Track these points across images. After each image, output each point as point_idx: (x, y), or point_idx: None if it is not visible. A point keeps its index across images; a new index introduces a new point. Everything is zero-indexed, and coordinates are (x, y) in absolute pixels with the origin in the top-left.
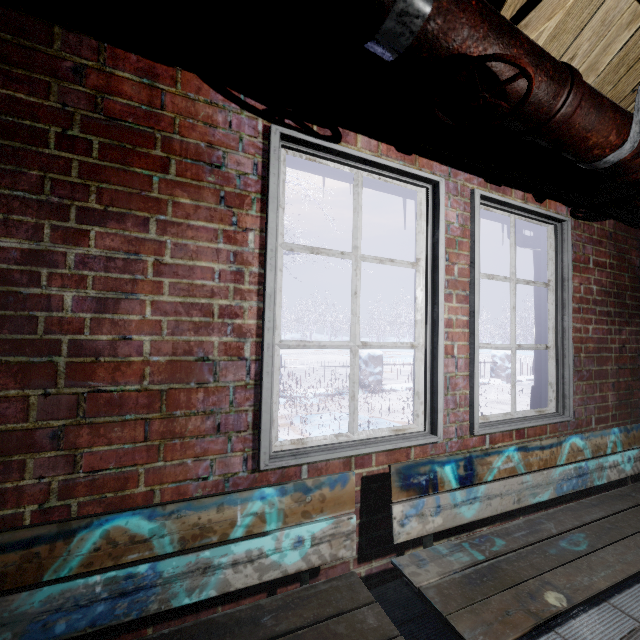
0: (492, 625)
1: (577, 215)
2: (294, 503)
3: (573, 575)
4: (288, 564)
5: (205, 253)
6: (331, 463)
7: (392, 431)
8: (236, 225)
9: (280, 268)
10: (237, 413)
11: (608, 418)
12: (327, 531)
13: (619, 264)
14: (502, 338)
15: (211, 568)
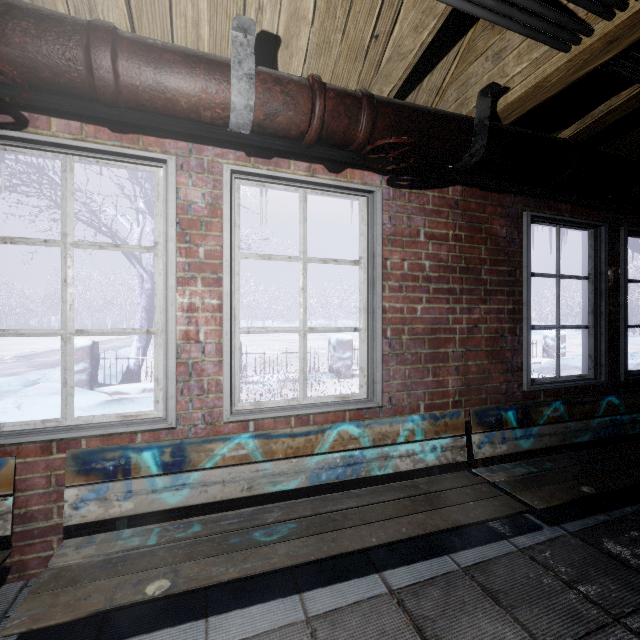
0: (54, 608)
1: (399, 184)
2: None
3: (215, 565)
4: None
5: None
6: (24, 447)
7: (120, 417)
8: None
9: None
10: None
11: (447, 404)
12: None
13: (471, 235)
14: (538, 319)
15: None
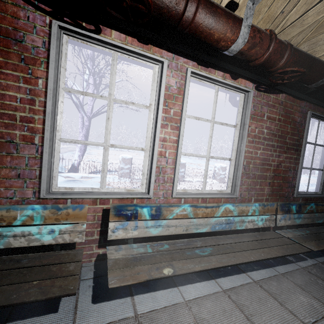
0: (126, 277)
1: (260, 89)
2: (51, 214)
3: (187, 263)
4: (45, 240)
5: (11, 88)
6: (85, 200)
7: (126, 190)
8: (31, 74)
9: (62, 101)
10: (30, 170)
11: (263, 199)
12: (69, 229)
13: (285, 119)
14: None
15: (1, 236)
